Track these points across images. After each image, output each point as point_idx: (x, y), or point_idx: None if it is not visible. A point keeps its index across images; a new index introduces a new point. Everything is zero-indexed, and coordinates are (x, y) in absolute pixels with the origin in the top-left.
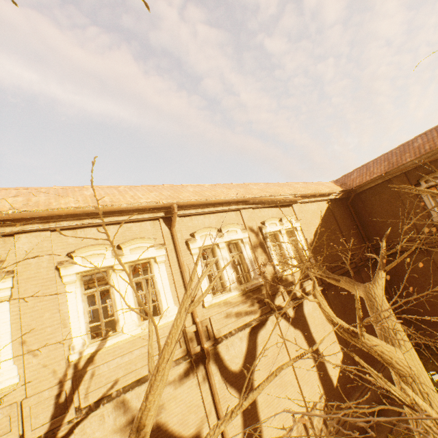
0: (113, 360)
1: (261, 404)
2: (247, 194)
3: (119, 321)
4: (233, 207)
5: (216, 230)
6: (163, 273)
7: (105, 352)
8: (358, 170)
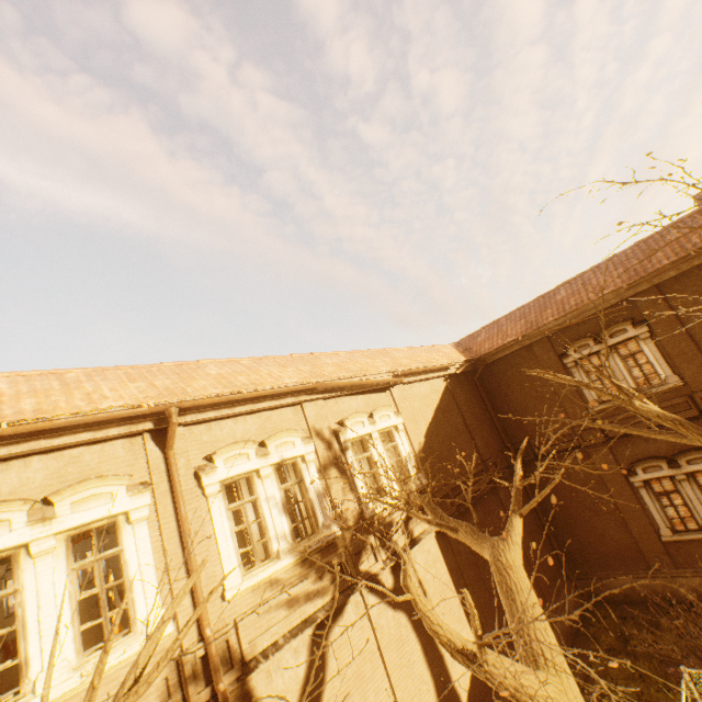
0: None
1: None
2: (313, 377)
3: (29, 668)
4: (289, 399)
5: (256, 444)
6: (142, 542)
7: None
8: (488, 328)
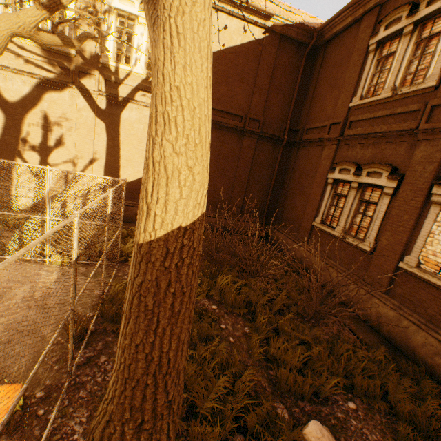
0: None
1: (27, 137)
2: None
3: None
4: None
5: None
6: None
7: None
8: None
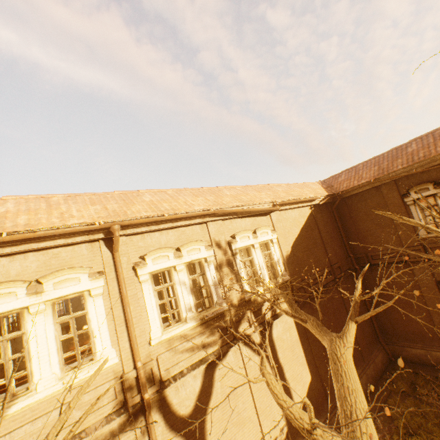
0: (19, 428)
1: None
2: (215, 205)
3: (33, 376)
4: (197, 220)
5: (174, 250)
6: (99, 308)
7: (10, 419)
8: (347, 172)
